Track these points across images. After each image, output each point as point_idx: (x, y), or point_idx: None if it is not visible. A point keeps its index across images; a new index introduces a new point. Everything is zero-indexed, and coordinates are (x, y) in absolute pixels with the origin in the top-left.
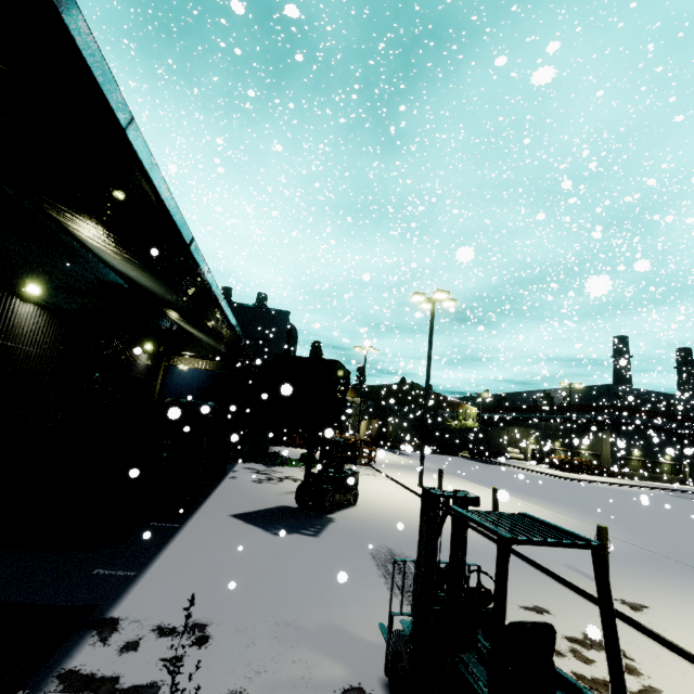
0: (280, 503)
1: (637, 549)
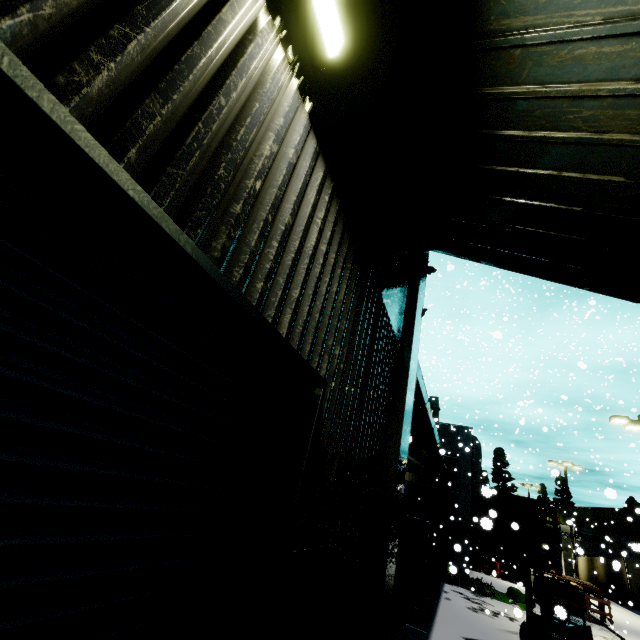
0: (504, 639)
1: None
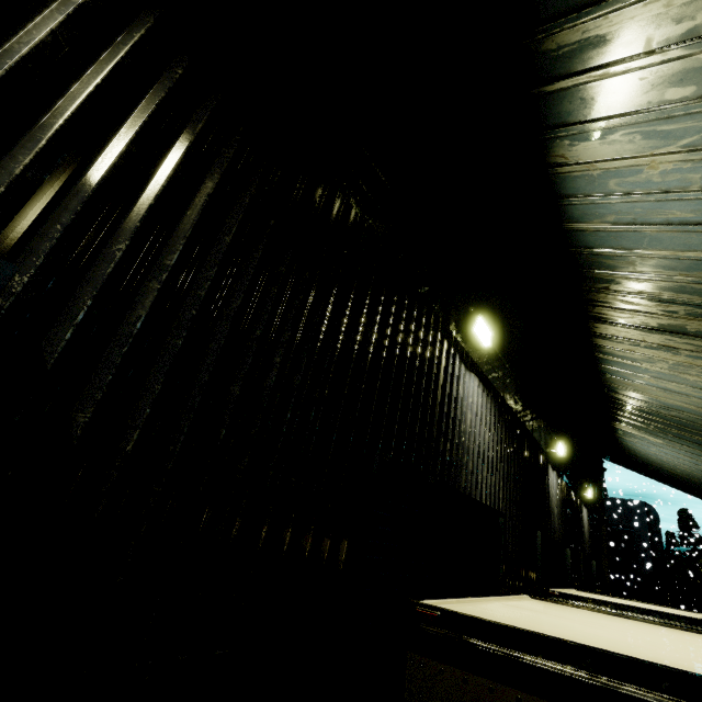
0: None
1: None
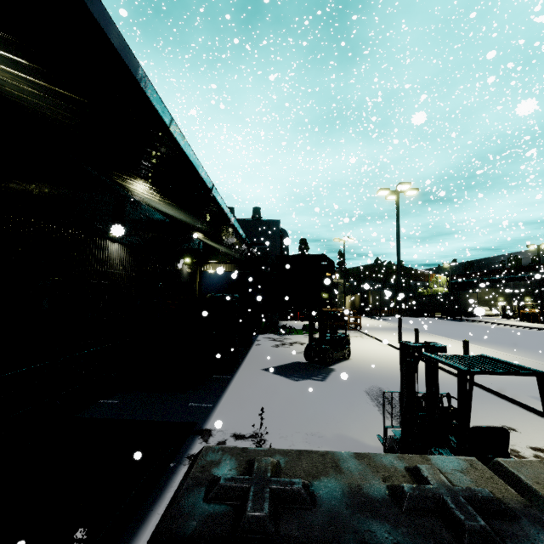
0: (294, 360)
1: None
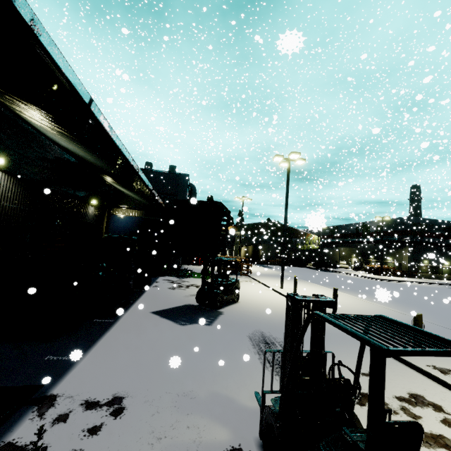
0: (186, 303)
1: (435, 326)
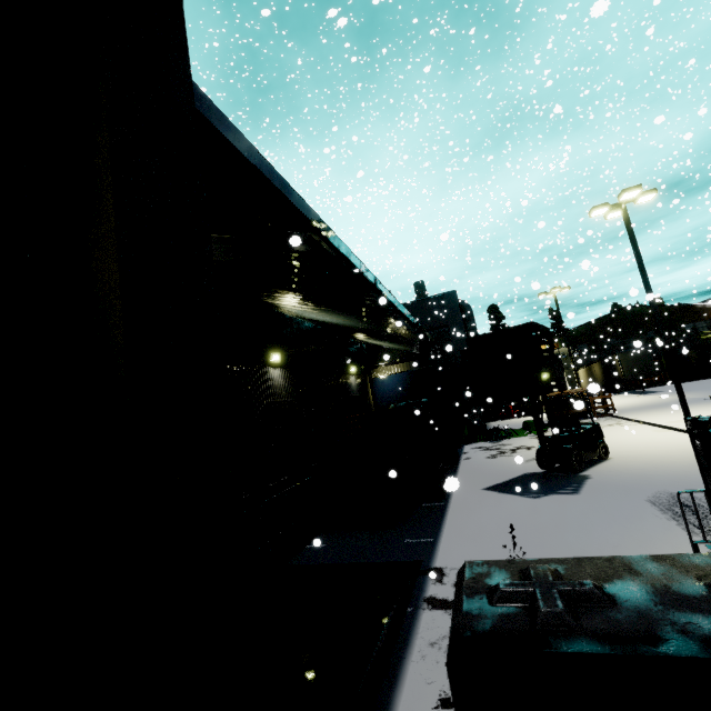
0: (523, 471)
1: None
